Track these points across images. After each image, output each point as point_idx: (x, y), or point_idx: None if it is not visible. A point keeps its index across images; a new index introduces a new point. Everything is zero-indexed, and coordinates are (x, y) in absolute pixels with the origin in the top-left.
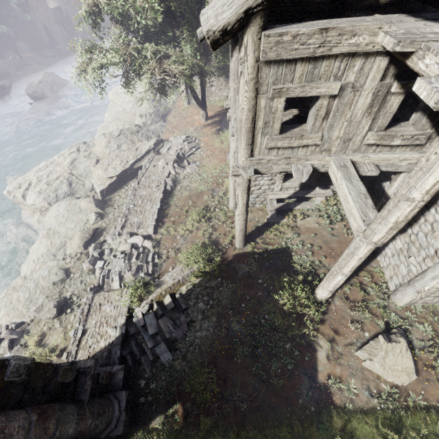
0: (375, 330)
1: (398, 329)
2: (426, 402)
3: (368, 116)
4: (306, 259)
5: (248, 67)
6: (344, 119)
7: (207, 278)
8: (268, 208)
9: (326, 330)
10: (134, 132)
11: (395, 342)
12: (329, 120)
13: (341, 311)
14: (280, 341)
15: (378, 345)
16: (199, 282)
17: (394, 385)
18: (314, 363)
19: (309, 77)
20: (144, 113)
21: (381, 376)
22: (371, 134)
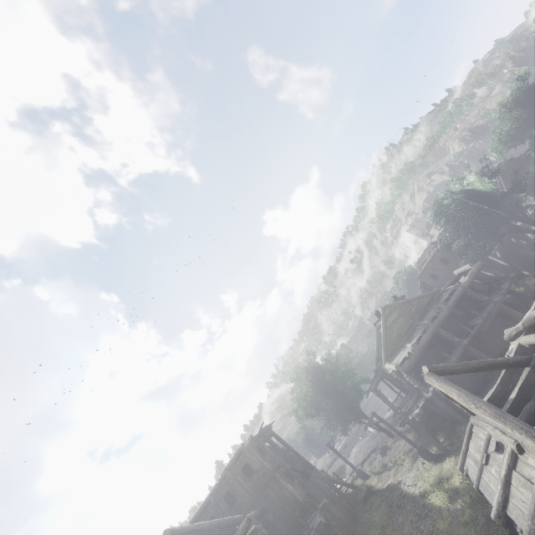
0: None
1: None
2: None
3: None
4: None
5: None
6: None
7: None
8: None
9: None
10: (374, 437)
11: None
12: None
13: None
14: None
15: None
16: None
17: None
18: None
19: None
20: (387, 416)
21: None
22: None
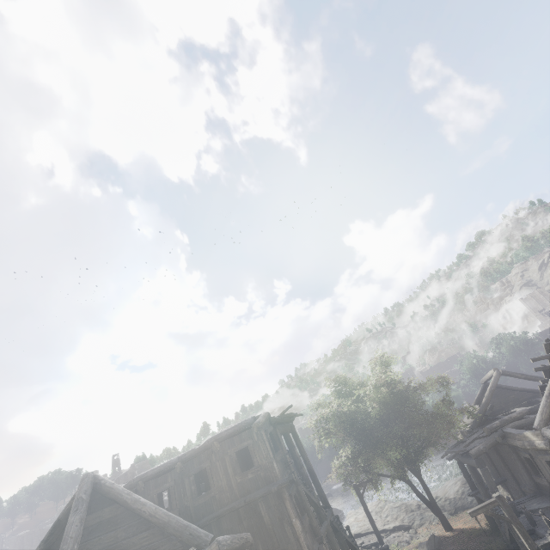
0: None
1: None
2: None
3: None
4: None
5: None
6: None
7: None
8: None
9: None
10: (409, 509)
11: None
12: None
13: None
14: None
15: None
16: None
17: None
18: None
19: None
20: (441, 496)
21: None
22: None
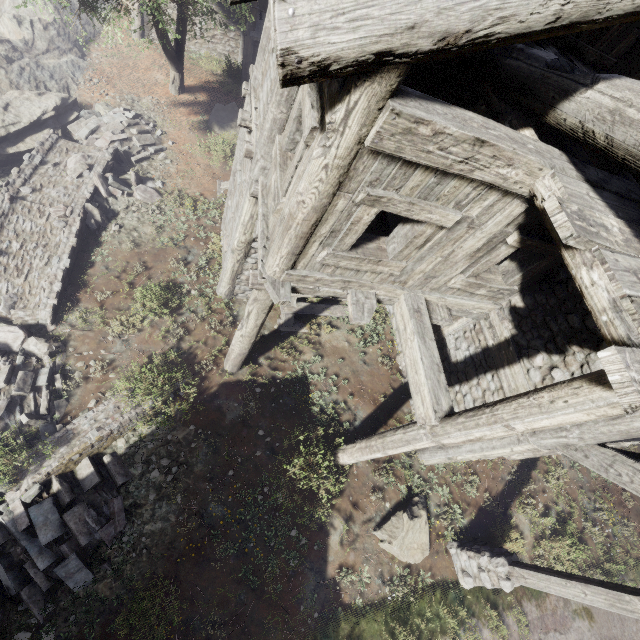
0: (397, 498)
1: (420, 496)
2: (433, 579)
3: (468, 260)
4: (328, 398)
5: (341, 146)
6: (441, 253)
7: (170, 427)
8: (283, 310)
9: (344, 505)
10: None
11: (417, 518)
12: (423, 251)
13: (364, 475)
14: (282, 526)
15: (400, 523)
16: (153, 431)
17: (407, 564)
18: (324, 553)
19: (424, 193)
20: (27, 16)
21: (395, 557)
22: (462, 278)
